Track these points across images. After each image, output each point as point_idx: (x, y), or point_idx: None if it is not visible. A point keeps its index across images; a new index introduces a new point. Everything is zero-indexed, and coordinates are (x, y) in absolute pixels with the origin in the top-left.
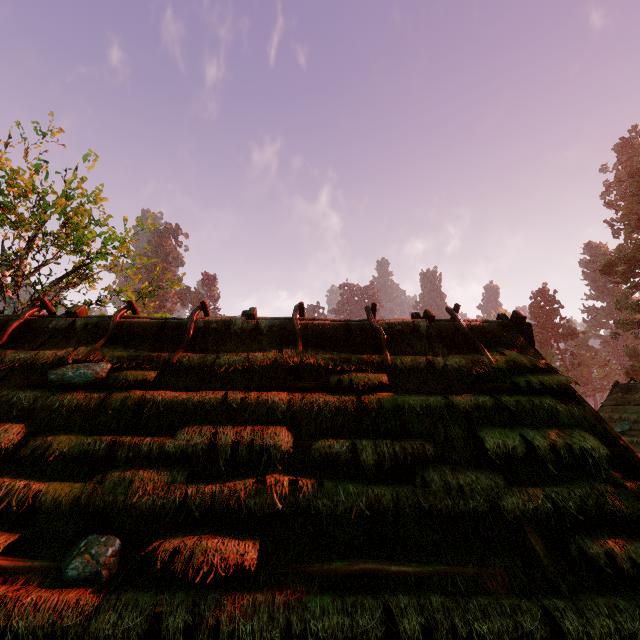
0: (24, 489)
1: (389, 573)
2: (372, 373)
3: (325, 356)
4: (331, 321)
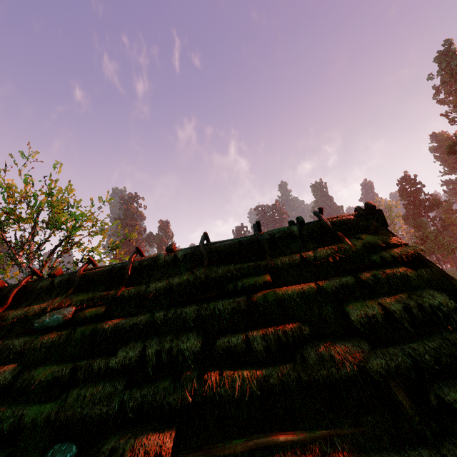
0: (13, 415)
1: (278, 444)
2: (259, 275)
3: (224, 269)
4: (228, 241)
